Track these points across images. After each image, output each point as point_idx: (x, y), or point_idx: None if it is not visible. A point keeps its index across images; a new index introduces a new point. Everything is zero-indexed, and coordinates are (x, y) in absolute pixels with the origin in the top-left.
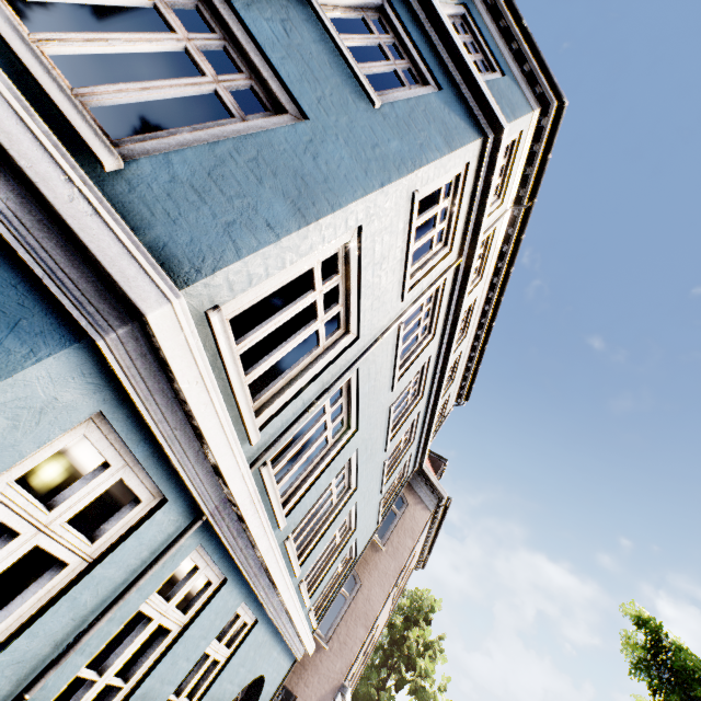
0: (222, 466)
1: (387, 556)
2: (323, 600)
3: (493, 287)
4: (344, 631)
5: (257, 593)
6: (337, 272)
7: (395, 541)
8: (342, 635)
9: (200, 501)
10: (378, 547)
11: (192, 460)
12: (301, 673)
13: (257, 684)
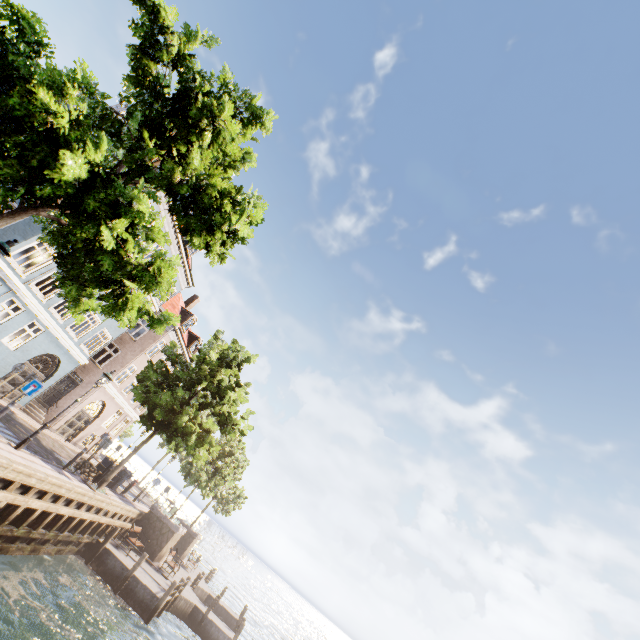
0: (13, 280)
1: (137, 345)
2: (95, 349)
3: (177, 237)
4: (110, 366)
5: (40, 318)
6: (45, 245)
7: (144, 340)
8: (109, 367)
9: (11, 286)
10: (133, 340)
11: (7, 278)
12: (88, 374)
13: (59, 362)
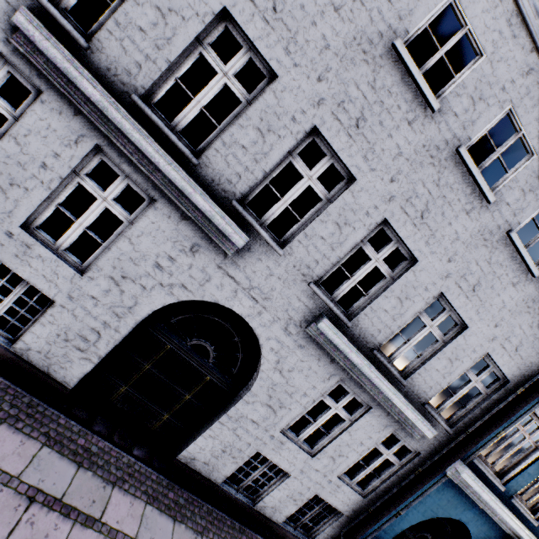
0: None
1: None
2: None
3: None
4: None
5: None
6: None
7: None
8: None
9: None
10: None
11: None
12: None
13: None
